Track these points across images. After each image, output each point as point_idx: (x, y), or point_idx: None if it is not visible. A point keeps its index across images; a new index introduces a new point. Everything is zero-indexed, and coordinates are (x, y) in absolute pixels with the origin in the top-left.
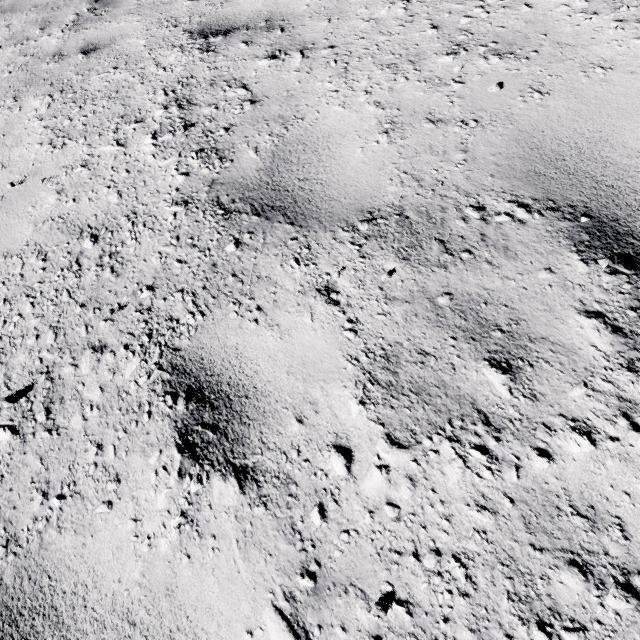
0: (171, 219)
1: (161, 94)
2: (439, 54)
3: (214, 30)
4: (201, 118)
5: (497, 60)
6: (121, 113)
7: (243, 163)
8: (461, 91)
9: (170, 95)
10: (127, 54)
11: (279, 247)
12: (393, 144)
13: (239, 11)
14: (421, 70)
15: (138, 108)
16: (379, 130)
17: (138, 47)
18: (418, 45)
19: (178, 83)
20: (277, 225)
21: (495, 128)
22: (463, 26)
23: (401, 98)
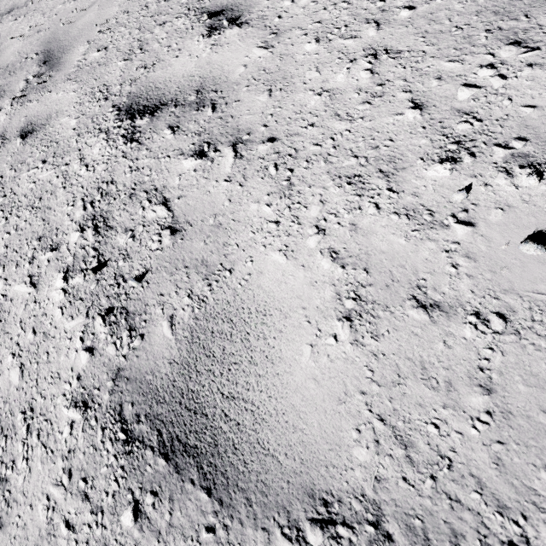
0: (66, 433)
1: (79, 206)
2: (427, 160)
3: (141, 106)
4: (115, 252)
5: (531, 182)
6: (40, 233)
7: (154, 344)
8: (470, 242)
9: (88, 209)
10: (57, 140)
11: (189, 540)
12: (360, 346)
13: (170, 76)
14: (399, 191)
15: (56, 227)
16: (337, 311)
17: (68, 130)
18: (393, 140)
19: (97, 190)
20: (189, 488)
21: (543, 341)
22: (463, 104)
23: (370, 247)
